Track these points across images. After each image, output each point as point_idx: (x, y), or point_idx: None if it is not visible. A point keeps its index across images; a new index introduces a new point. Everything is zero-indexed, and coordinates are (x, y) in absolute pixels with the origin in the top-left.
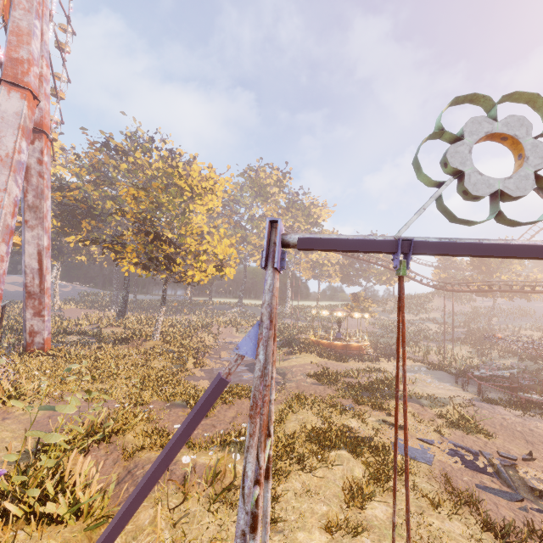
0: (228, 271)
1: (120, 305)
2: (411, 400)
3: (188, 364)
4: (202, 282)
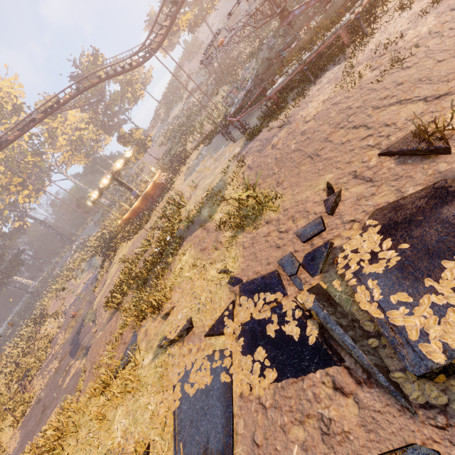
0: None
1: None
2: (193, 226)
3: (5, 436)
4: None
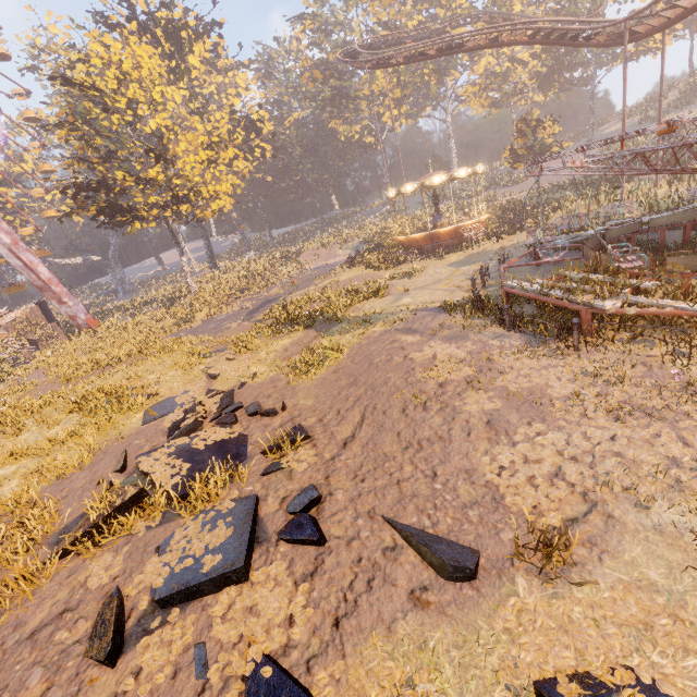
0: (204, 192)
1: (208, 258)
2: (327, 326)
3: (200, 316)
4: (226, 210)
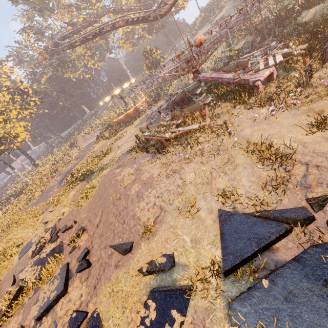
0: (8, 137)
1: (31, 162)
2: (90, 177)
3: (37, 194)
4: (27, 139)
